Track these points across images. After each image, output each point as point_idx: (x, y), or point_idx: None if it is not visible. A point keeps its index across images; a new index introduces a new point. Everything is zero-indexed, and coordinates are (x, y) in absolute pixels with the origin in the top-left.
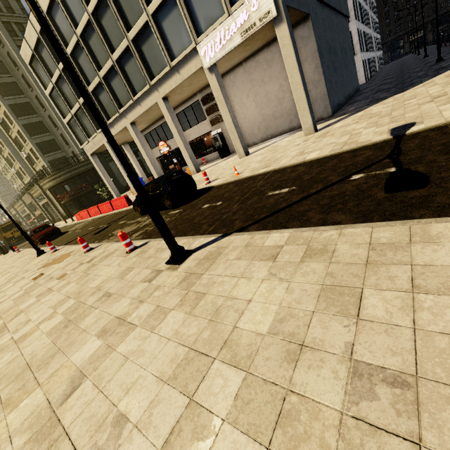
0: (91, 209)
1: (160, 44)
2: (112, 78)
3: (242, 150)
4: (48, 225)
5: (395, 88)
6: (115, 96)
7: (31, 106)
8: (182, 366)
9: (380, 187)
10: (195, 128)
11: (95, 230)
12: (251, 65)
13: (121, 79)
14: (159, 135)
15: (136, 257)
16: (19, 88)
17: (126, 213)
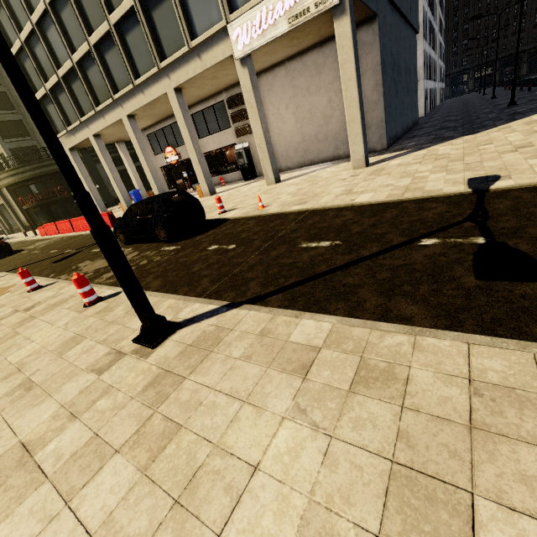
0: (60, 223)
1: (178, 13)
2: (107, 48)
3: (272, 174)
4: None
5: (463, 128)
6: (110, 75)
7: None
8: None
9: (466, 266)
10: (216, 136)
11: (57, 256)
12: (296, 66)
13: (120, 52)
14: (168, 138)
15: (95, 317)
16: None
17: None
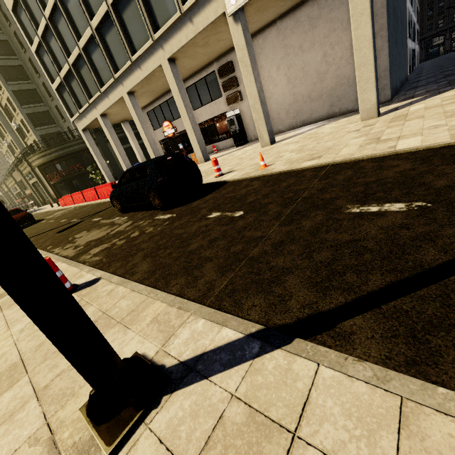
0: (74, 194)
1: None
2: (107, 30)
3: (266, 135)
4: (20, 209)
5: None
6: (110, 56)
7: (24, 70)
8: None
9: None
10: (208, 107)
11: (63, 226)
12: (288, 24)
13: (118, 30)
14: (164, 113)
15: None
16: (11, 48)
17: (108, 205)
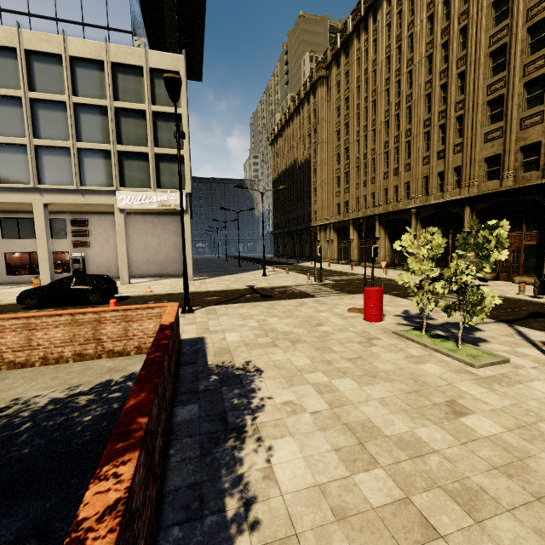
0: None
1: (76, 169)
2: None
3: (127, 278)
4: None
5: (226, 272)
6: None
7: None
8: (244, 319)
9: (260, 297)
10: None
11: None
12: (139, 218)
13: None
14: None
15: None
16: None
17: None
